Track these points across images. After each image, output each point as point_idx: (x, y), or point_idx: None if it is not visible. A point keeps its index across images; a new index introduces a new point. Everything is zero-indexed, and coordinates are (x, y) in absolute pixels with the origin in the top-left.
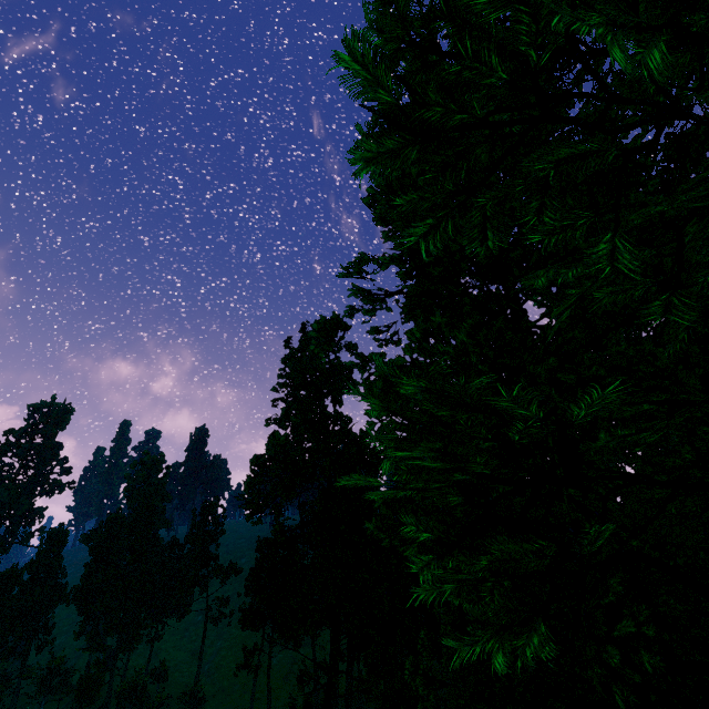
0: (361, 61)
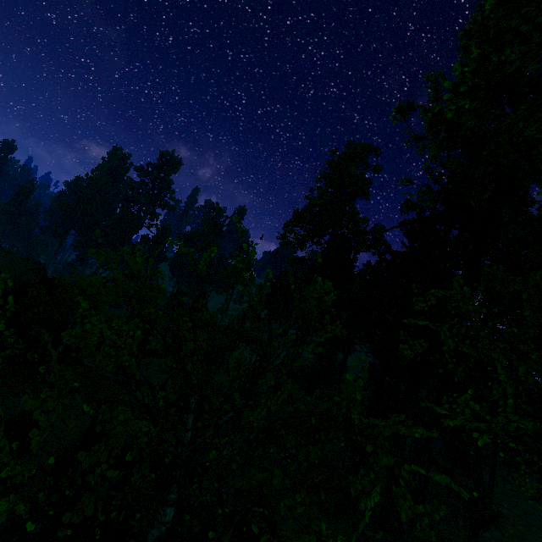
0: None
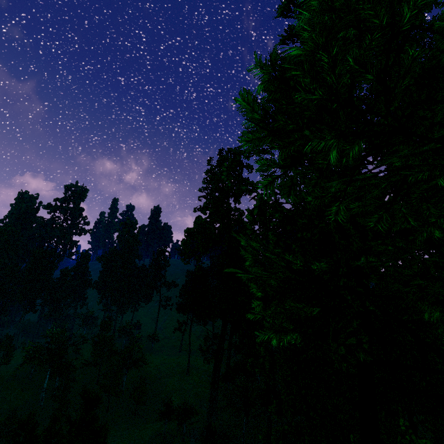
0: (247, 101)
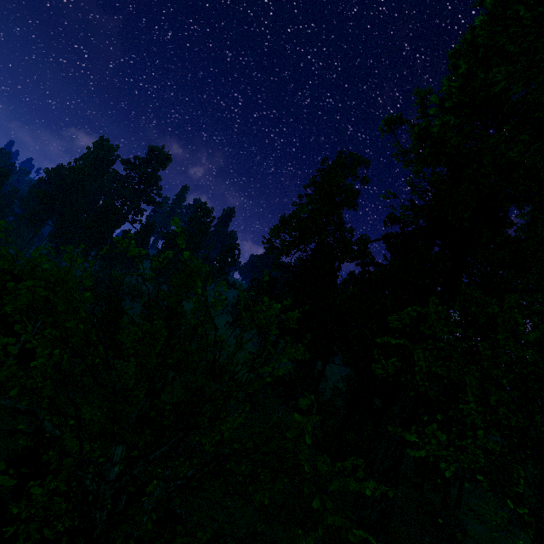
0: None
